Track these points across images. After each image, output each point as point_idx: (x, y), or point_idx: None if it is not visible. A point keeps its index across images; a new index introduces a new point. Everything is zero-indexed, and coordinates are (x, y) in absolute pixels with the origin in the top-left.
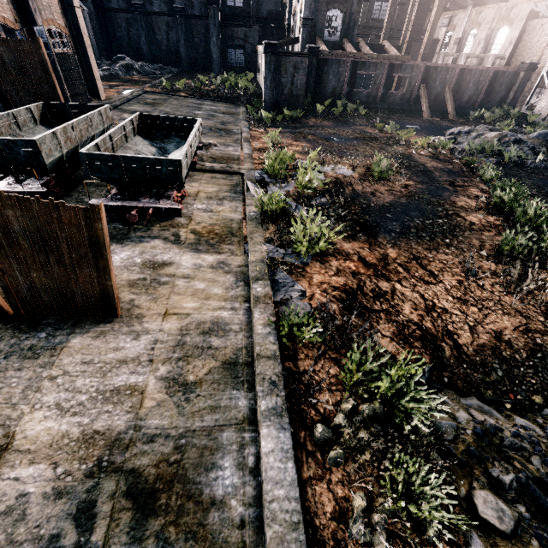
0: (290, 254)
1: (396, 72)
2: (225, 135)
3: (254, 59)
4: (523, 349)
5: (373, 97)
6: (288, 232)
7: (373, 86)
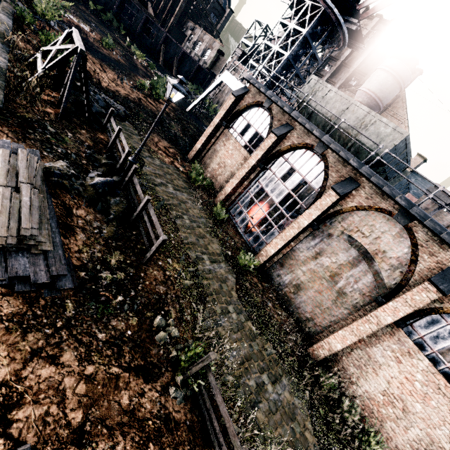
0: (31, 12)
1: (150, 25)
2: None
3: None
4: (123, 96)
5: (133, 30)
6: (33, 8)
7: (134, 23)
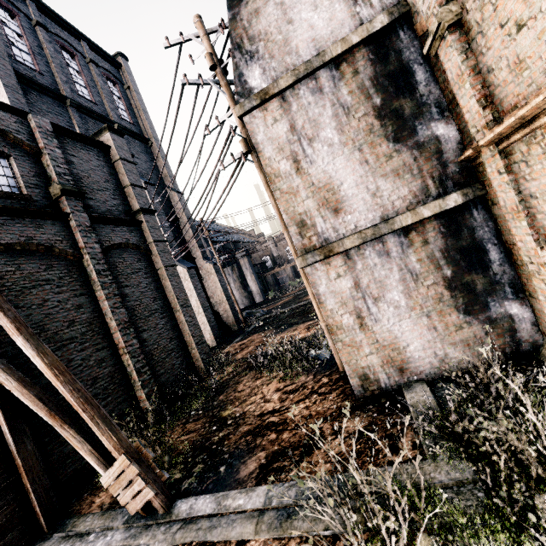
0: None
1: None
2: None
3: (266, 282)
4: None
5: None
6: None
7: None
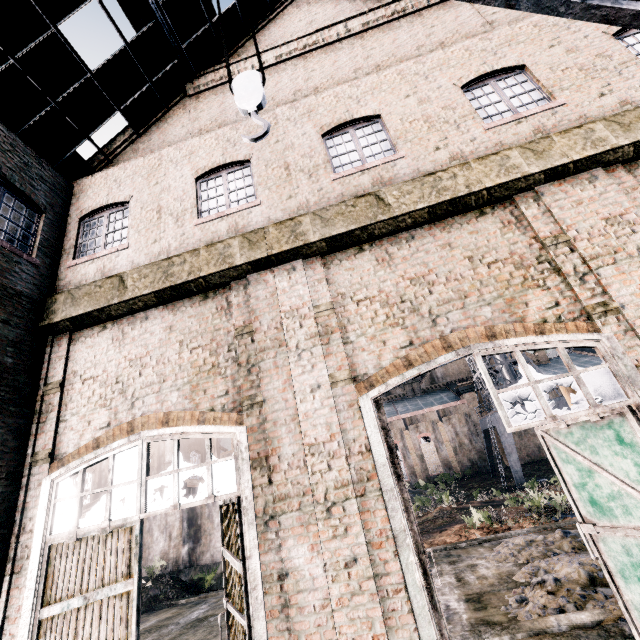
0: None
1: None
2: (443, 555)
3: None
4: None
5: None
6: None
7: None
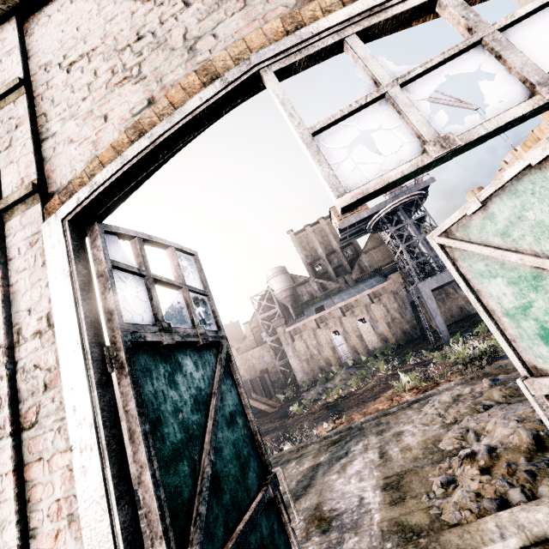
0: None
1: None
2: (373, 424)
3: None
4: None
5: None
6: None
7: None
